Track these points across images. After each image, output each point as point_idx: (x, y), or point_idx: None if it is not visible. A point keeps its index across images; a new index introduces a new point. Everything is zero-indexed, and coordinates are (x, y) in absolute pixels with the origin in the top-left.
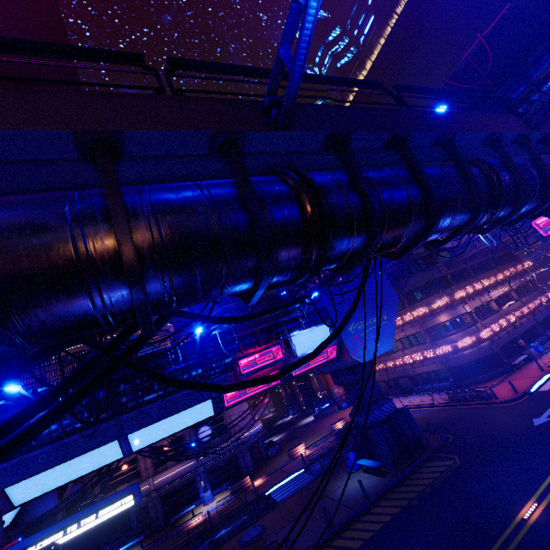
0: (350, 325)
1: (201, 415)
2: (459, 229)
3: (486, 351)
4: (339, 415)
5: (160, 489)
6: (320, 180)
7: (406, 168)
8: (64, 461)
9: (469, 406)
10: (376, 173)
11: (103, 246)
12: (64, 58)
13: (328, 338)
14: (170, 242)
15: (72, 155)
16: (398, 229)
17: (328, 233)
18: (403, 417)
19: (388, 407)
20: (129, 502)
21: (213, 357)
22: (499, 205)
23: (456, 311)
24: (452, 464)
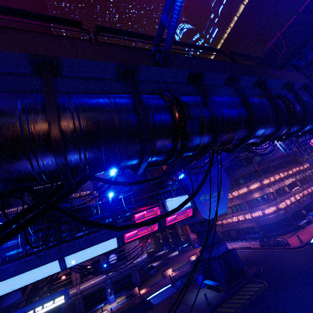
0: (201, 196)
1: (110, 247)
2: (269, 135)
3: (282, 216)
4: (193, 251)
5: (83, 292)
6: (185, 98)
7: (237, 96)
8: (24, 272)
9: (273, 250)
10: (219, 98)
11: (40, 125)
12: (33, 19)
13: (187, 199)
14: (85, 127)
15: (28, 71)
16: (232, 132)
17: (188, 130)
18: (232, 254)
19: (223, 248)
20: (61, 300)
21: (119, 212)
22: (294, 123)
23: (264, 191)
24: (263, 286)
